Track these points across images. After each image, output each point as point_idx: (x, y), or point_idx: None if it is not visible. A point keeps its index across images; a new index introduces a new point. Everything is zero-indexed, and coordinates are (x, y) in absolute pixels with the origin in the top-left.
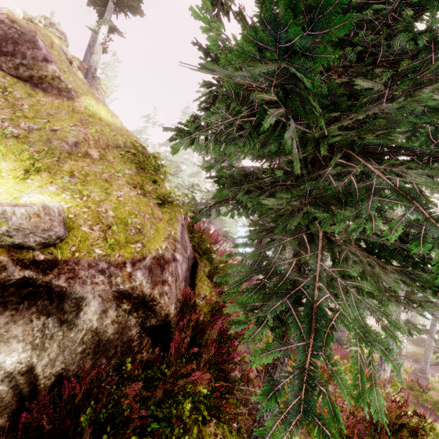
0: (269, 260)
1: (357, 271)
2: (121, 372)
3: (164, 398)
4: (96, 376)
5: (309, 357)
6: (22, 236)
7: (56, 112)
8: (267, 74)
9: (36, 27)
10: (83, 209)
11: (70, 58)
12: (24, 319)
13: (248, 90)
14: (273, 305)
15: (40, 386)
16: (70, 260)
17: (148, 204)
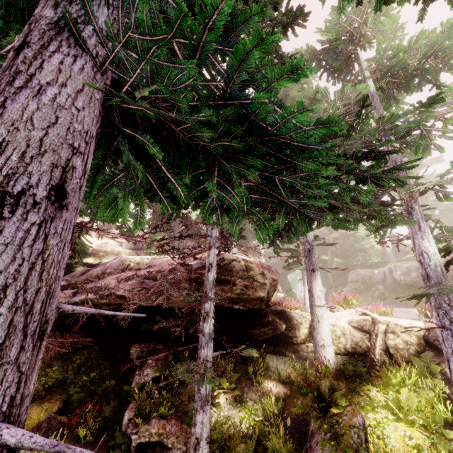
0: None
1: None
2: None
3: None
4: None
5: None
6: None
7: None
8: None
9: None
10: None
11: None
12: None
13: None
14: None
15: None
16: None
17: None
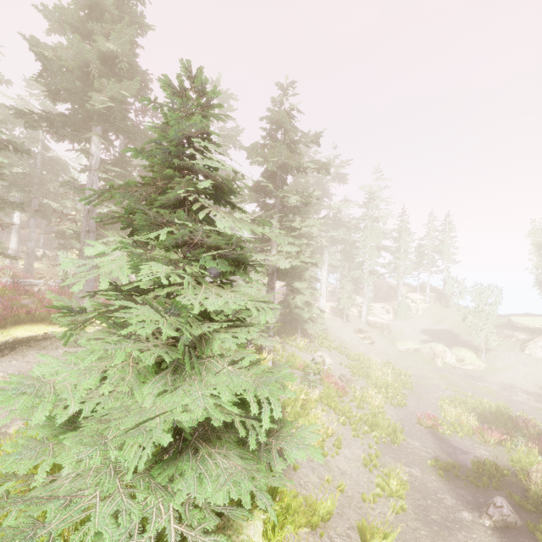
0: None
1: None
2: None
3: None
4: None
5: None
6: None
7: None
8: None
9: None
10: None
11: None
12: None
13: None
14: None
15: None
16: None
17: None
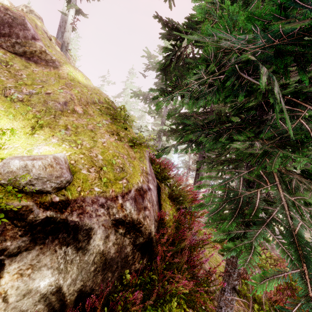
0: (235, 191)
1: (310, 198)
2: (122, 281)
3: (157, 299)
4: (105, 287)
5: (309, 285)
6: (41, 183)
7: (47, 79)
8: (277, 35)
9: (24, 13)
10: (80, 155)
11: (50, 36)
12: (50, 251)
13: (224, 52)
14: (254, 233)
15: (67, 301)
16: (78, 199)
17: (124, 146)
